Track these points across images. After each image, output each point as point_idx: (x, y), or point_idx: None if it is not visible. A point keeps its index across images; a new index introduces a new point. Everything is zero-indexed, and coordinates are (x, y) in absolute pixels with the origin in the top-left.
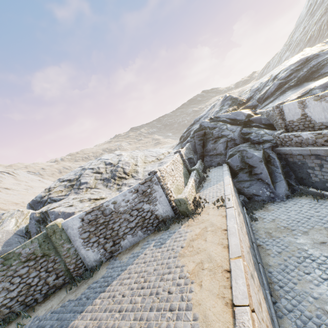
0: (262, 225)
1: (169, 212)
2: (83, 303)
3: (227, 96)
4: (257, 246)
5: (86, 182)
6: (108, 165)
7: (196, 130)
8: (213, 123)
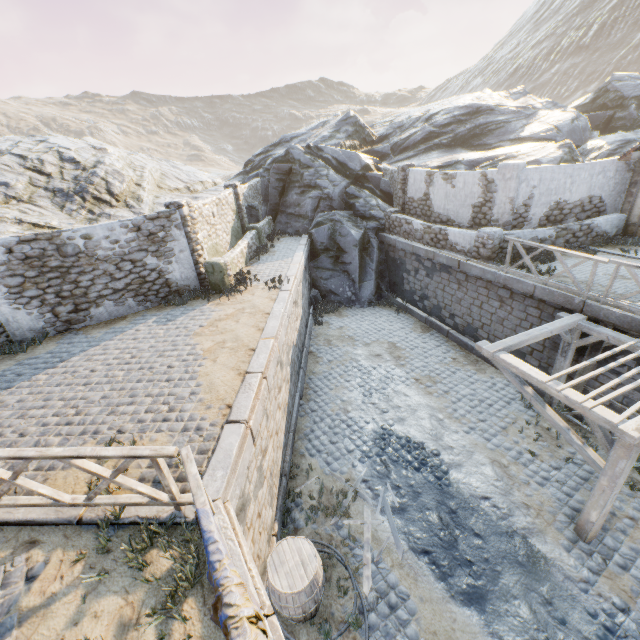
0: (325, 331)
1: (191, 282)
2: (9, 379)
3: (351, 115)
4: (308, 353)
5: (5, 184)
6: (68, 162)
7: (277, 158)
8: (309, 157)
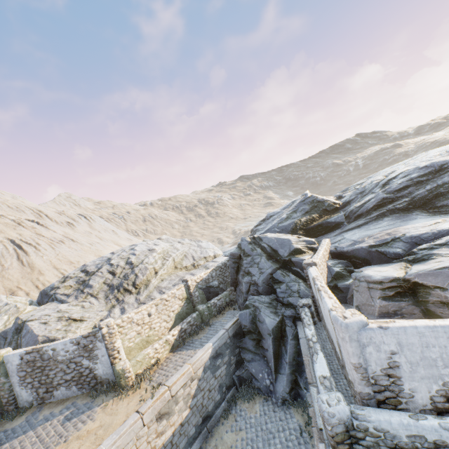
0: (224, 430)
1: (110, 376)
2: None
3: (308, 196)
4: None
5: (91, 286)
6: (128, 264)
7: (238, 244)
8: (251, 246)
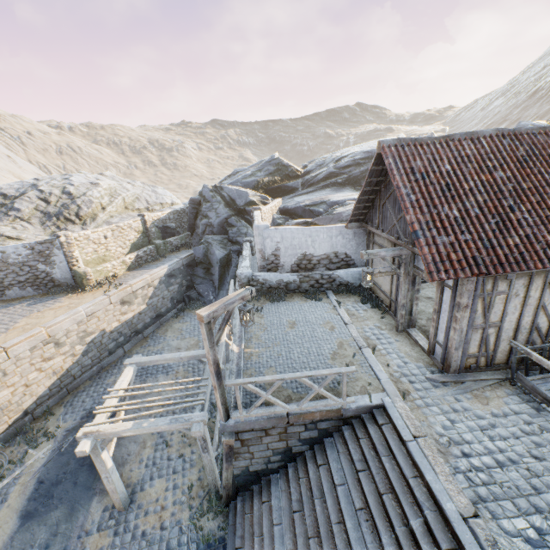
0: (173, 323)
1: (69, 280)
2: None
3: (275, 157)
4: (143, 337)
5: (18, 209)
6: (66, 194)
7: (200, 192)
8: (212, 194)
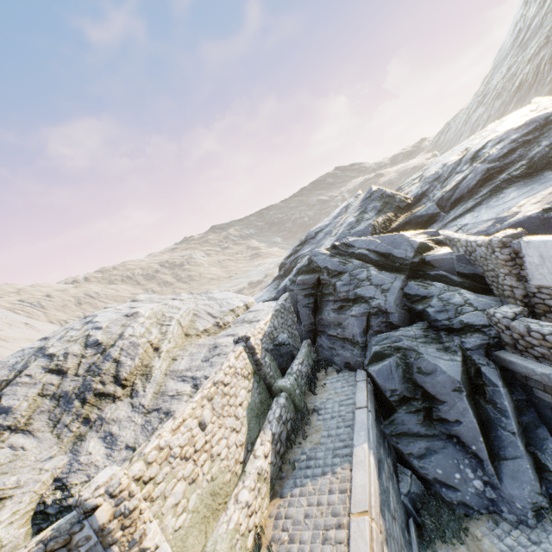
0: None
1: None
2: None
3: (373, 190)
4: None
5: (7, 409)
6: (91, 347)
7: (300, 268)
8: (338, 259)
